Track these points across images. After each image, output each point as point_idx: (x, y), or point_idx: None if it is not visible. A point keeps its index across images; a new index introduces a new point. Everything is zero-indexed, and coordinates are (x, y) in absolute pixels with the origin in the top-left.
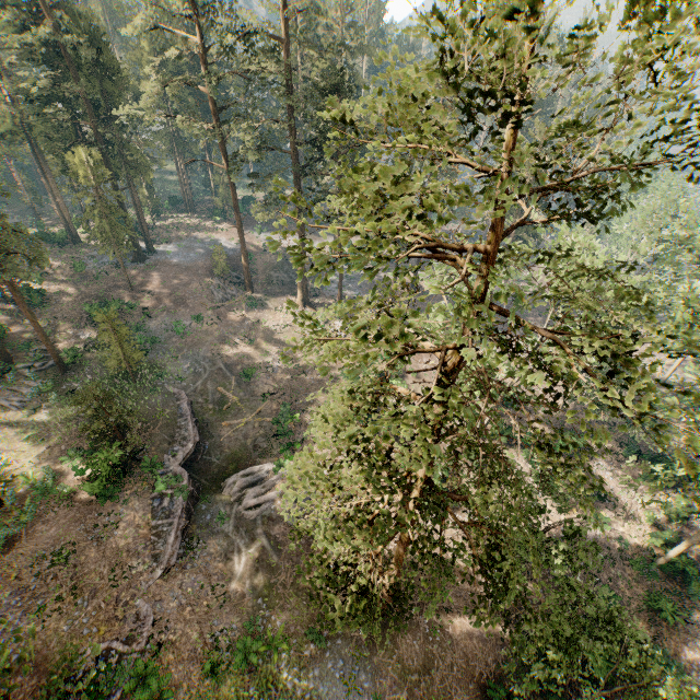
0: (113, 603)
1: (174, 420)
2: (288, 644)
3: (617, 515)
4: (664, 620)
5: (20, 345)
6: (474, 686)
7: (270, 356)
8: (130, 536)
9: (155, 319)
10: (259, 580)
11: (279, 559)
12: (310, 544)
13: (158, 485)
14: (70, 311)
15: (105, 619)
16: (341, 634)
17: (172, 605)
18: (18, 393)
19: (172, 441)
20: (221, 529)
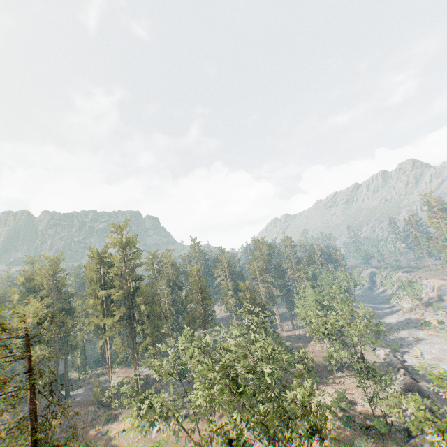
0: None
1: None
2: None
3: None
4: None
5: None
6: None
7: None
8: None
9: None
10: None
11: None
12: None
13: None
14: None
15: None
16: None
17: None
18: None
19: None
20: None
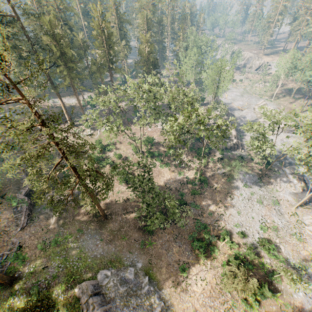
0: (2, 242)
1: (19, 181)
2: (70, 236)
3: (186, 170)
4: (198, 196)
5: None
6: (136, 230)
7: None
8: (6, 222)
9: None
10: (60, 222)
11: (67, 214)
12: (78, 207)
13: (13, 203)
14: None
15: (0, 247)
16: (90, 228)
17: (26, 237)
18: None
19: (19, 189)
20: (45, 212)
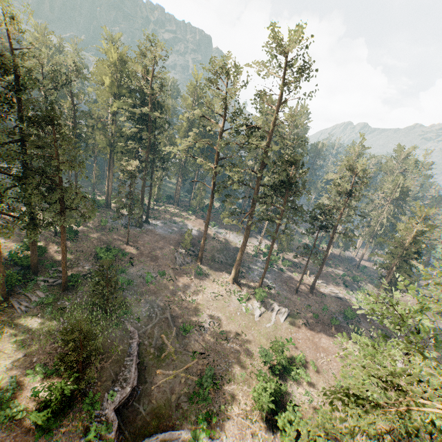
0: None
1: (123, 358)
2: None
3: None
4: None
5: (47, 263)
6: None
7: (204, 316)
8: None
9: (135, 267)
10: None
11: None
12: None
13: (90, 432)
14: (87, 248)
15: None
16: None
17: None
18: (28, 298)
19: (115, 379)
20: None
